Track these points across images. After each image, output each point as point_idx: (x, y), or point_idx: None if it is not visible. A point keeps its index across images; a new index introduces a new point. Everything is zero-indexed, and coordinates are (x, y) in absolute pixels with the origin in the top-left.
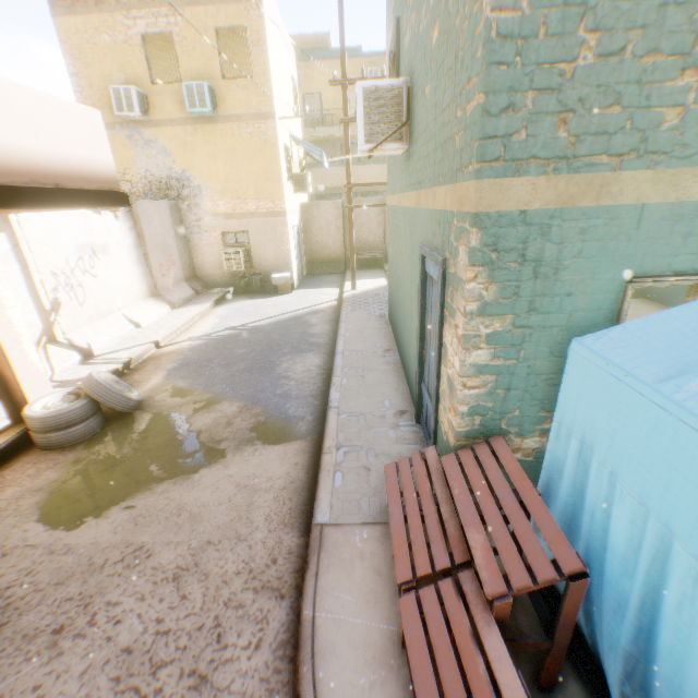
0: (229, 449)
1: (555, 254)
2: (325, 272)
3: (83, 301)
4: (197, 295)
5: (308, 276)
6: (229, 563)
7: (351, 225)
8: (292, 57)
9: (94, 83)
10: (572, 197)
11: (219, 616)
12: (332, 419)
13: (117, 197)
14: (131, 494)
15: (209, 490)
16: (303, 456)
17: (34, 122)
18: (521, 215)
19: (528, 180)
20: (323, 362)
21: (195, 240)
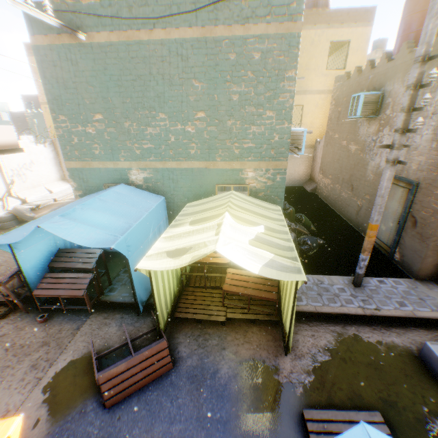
0: None
1: (86, 177)
2: None
3: (26, 181)
4: None
5: None
6: None
7: None
8: None
9: None
10: (85, 166)
11: None
12: None
13: (19, 150)
14: None
15: None
16: None
17: None
18: (76, 169)
19: (75, 162)
20: None
21: None
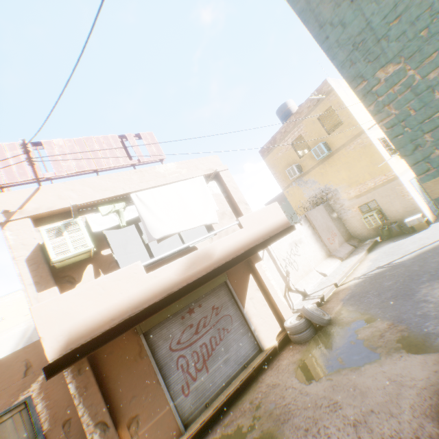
0: (381, 353)
1: None
2: None
3: (297, 268)
4: (355, 248)
5: None
6: (384, 427)
7: None
8: None
9: (280, 172)
10: None
11: None
12: None
13: (289, 229)
14: (329, 372)
15: (370, 378)
16: None
17: (259, 220)
18: None
19: None
20: None
21: (343, 217)
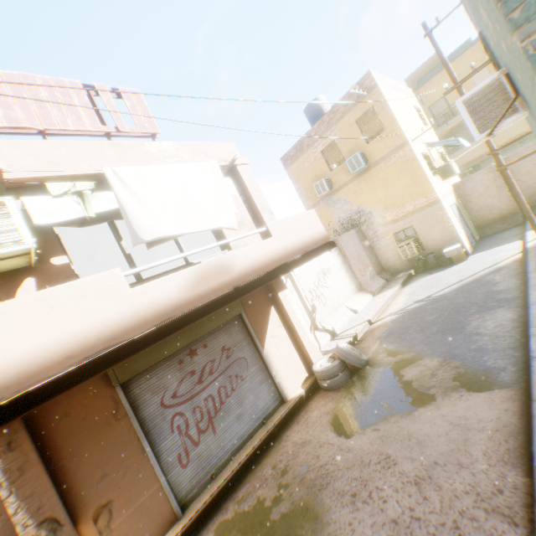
0: (437, 394)
1: None
2: (498, 229)
3: (324, 303)
4: (388, 282)
5: (480, 239)
6: (456, 482)
7: (509, 181)
8: (409, 94)
9: (306, 187)
10: None
11: (456, 521)
12: (535, 368)
13: (329, 245)
14: (375, 421)
15: (427, 424)
16: (511, 403)
17: (293, 229)
18: None
19: None
20: (515, 315)
21: (376, 246)
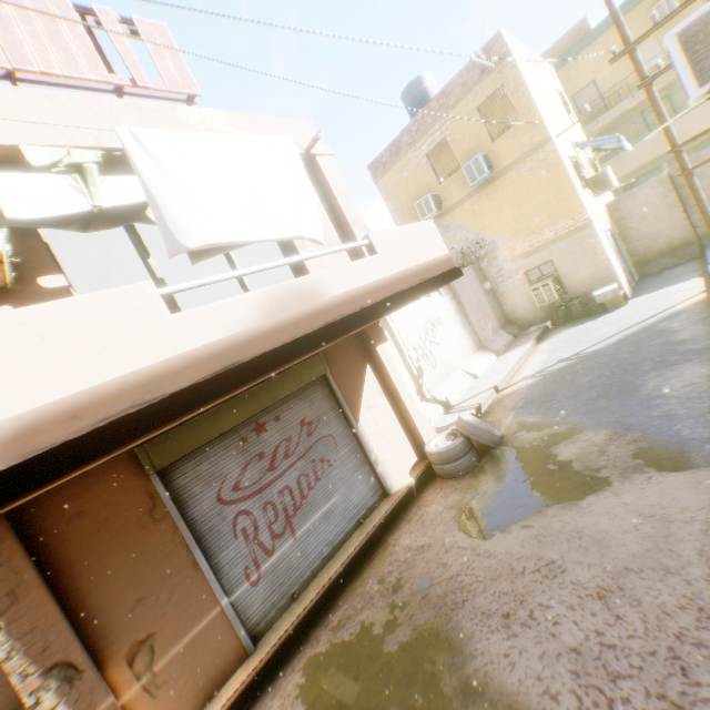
0: (611, 477)
1: None
2: (666, 265)
3: (434, 365)
4: (515, 338)
5: (640, 279)
6: (662, 594)
7: (694, 192)
8: (550, 73)
9: (403, 208)
10: None
11: (673, 648)
12: None
13: (454, 273)
14: (523, 515)
15: (604, 517)
16: None
17: (405, 246)
18: None
19: None
20: None
21: (501, 289)
